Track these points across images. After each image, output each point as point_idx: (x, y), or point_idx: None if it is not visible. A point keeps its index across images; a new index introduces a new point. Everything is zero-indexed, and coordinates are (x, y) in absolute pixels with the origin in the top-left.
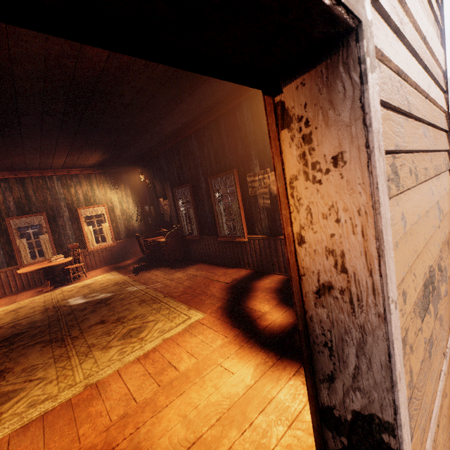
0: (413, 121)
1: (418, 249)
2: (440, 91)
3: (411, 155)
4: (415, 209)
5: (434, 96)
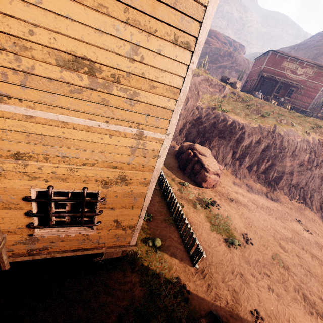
0: None
1: (63, 32)
2: None
3: None
4: (65, 10)
5: None
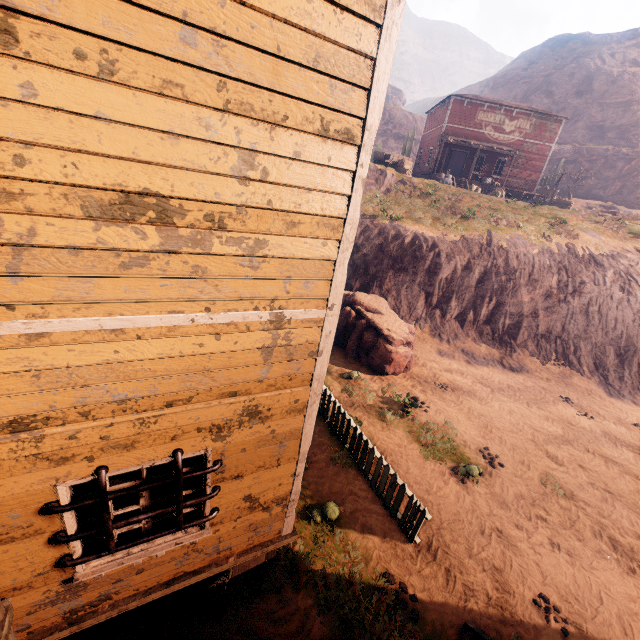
0: (129, 6)
1: (93, 148)
2: (348, 16)
3: (103, 43)
4: (91, 103)
5: (276, 7)
